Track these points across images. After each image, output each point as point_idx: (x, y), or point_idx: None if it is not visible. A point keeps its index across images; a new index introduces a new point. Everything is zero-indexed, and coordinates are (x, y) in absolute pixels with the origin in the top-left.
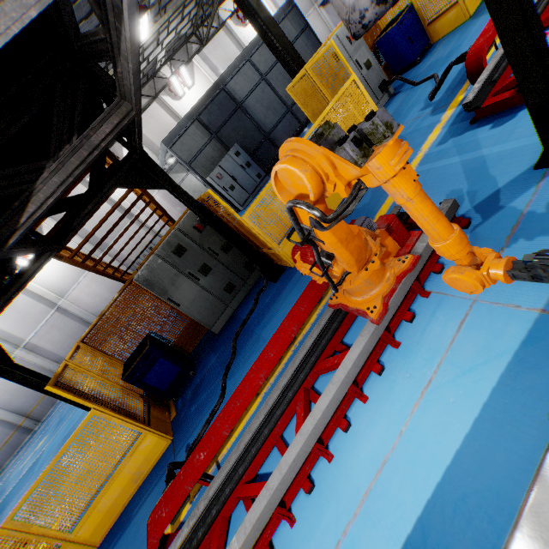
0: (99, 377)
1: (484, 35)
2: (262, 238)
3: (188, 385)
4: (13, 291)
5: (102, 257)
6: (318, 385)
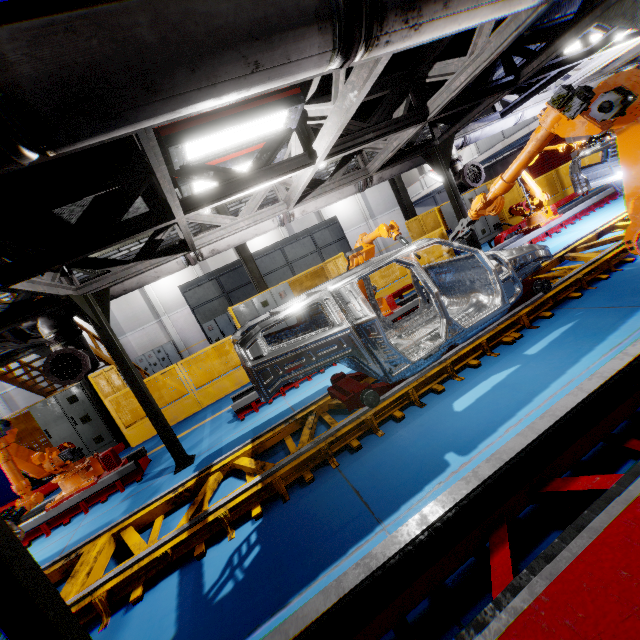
0: None
1: None
2: (116, 418)
3: None
4: None
5: (32, 379)
6: None
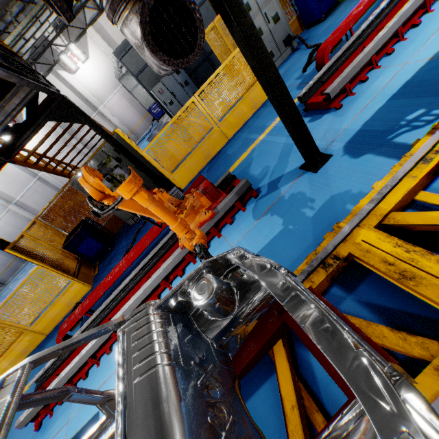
0: (46, 244)
1: (334, 33)
2: (158, 168)
3: (108, 256)
4: None
5: (50, 161)
6: None
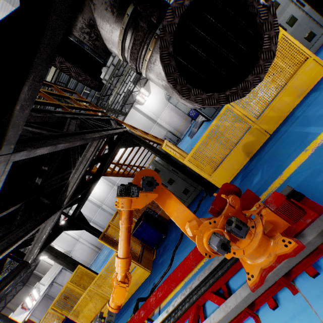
0: None
1: None
2: (198, 172)
3: (162, 242)
4: (86, 196)
5: (125, 170)
6: (207, 304)
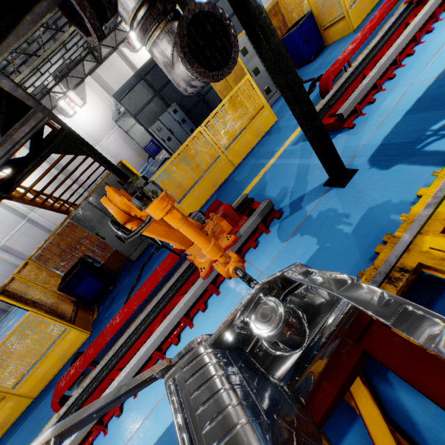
0: (40, 287)
1: (334, 65)
2: None
3: (108, 296)
4: None
5: (48, 197)
6: None
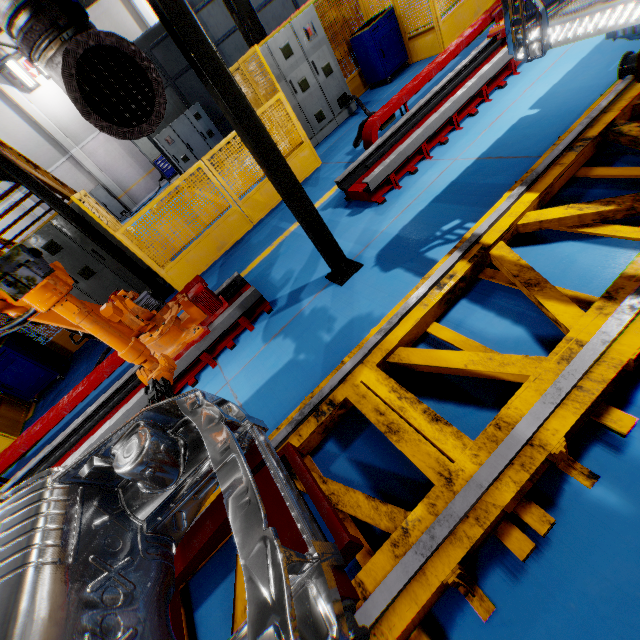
0: None
1: (385, 107)
2: (143, 258)
3: (54, 388)
4: None
5: None
6: None
